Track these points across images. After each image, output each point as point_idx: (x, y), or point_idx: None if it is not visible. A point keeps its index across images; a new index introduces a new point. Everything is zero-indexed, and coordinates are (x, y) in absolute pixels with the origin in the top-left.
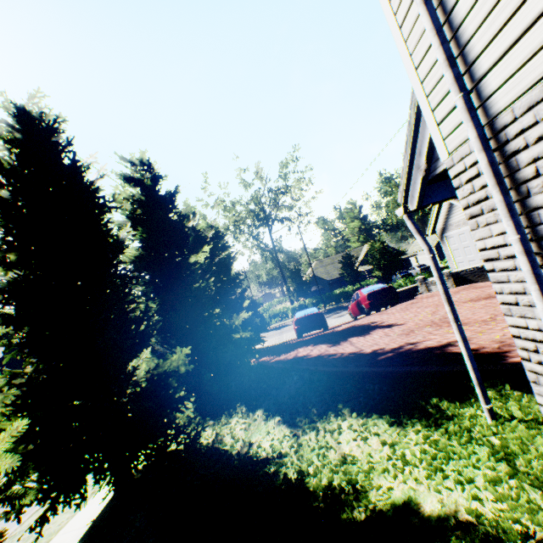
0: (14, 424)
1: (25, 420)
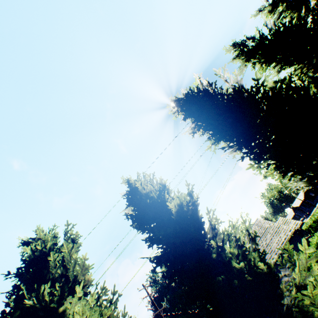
0: None
1: None
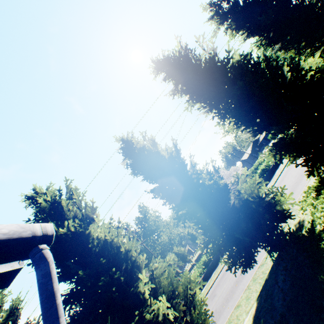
0: (163, 295)
1: (163, 294)
